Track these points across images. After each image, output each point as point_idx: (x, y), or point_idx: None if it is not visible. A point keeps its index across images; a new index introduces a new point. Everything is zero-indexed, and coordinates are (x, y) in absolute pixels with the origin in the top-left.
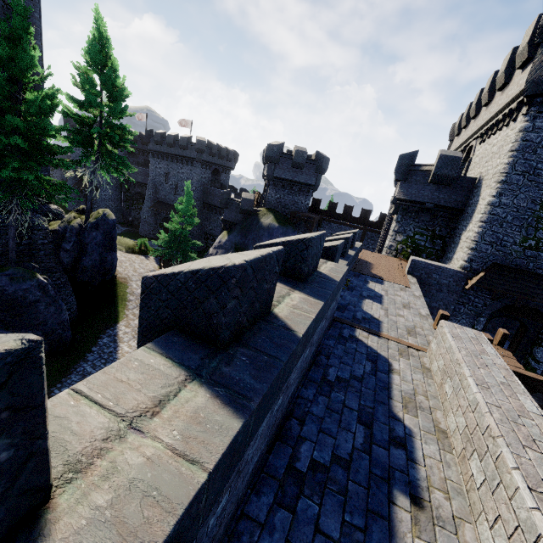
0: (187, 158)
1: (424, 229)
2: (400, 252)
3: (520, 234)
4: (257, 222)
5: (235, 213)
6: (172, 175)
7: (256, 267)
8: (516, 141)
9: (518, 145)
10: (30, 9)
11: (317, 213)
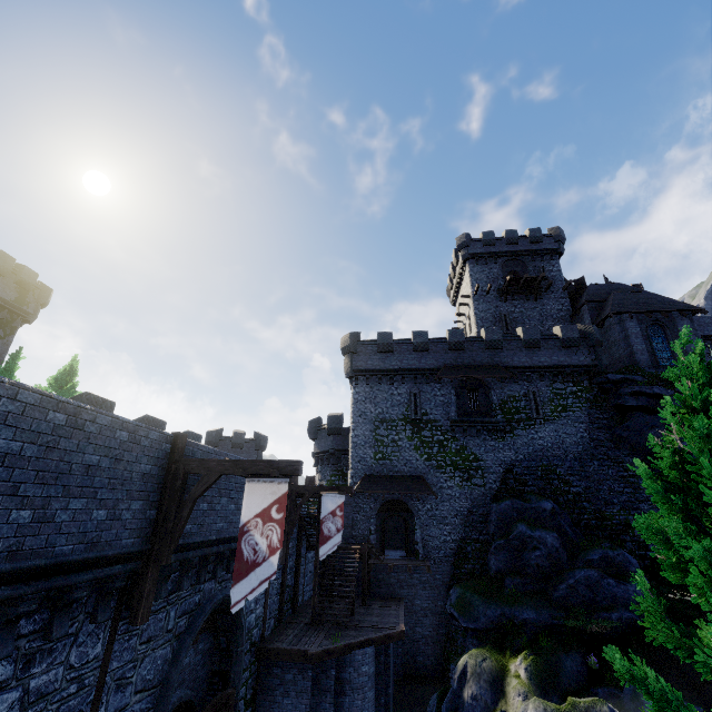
0: None
1: (336, 470)
2: None
3: (372, 451)
4: None
5: None
6: None
7: (154, 420)
8: (352, 400)
9: (353, 401)
10: (19, 355)
11: None
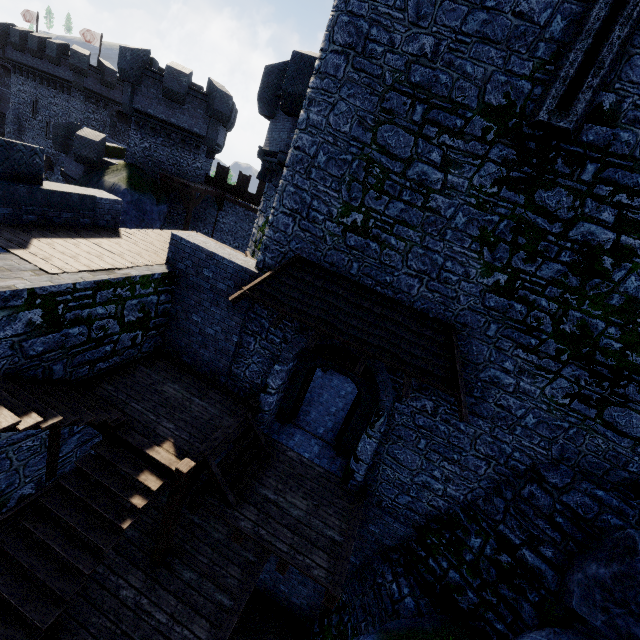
0: (60, 79)
1: None
2: (257, 245)
3: (339, 197)
4: (98, 180)
5: (76, 162)
6: (42, 105)
7: None
8: None
9: None
10: None
11: (223, 189)
